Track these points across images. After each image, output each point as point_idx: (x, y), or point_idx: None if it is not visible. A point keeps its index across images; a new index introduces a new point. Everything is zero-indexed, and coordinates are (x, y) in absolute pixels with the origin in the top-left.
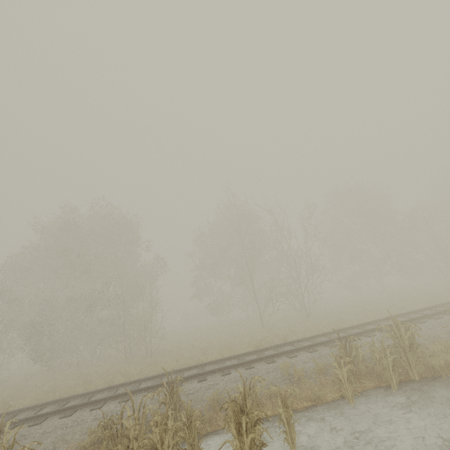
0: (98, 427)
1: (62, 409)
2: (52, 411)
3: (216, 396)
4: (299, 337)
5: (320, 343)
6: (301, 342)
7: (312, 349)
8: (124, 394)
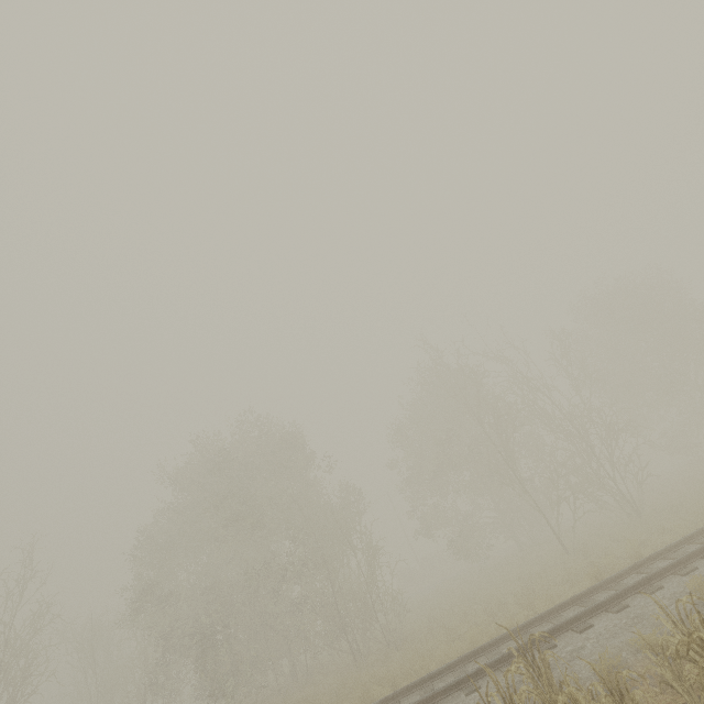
0: None
1: None
2: None
3: (610, 661)
4: (657, 547)
5: None
6: (677, 548)
7: None
8: (424, 701)
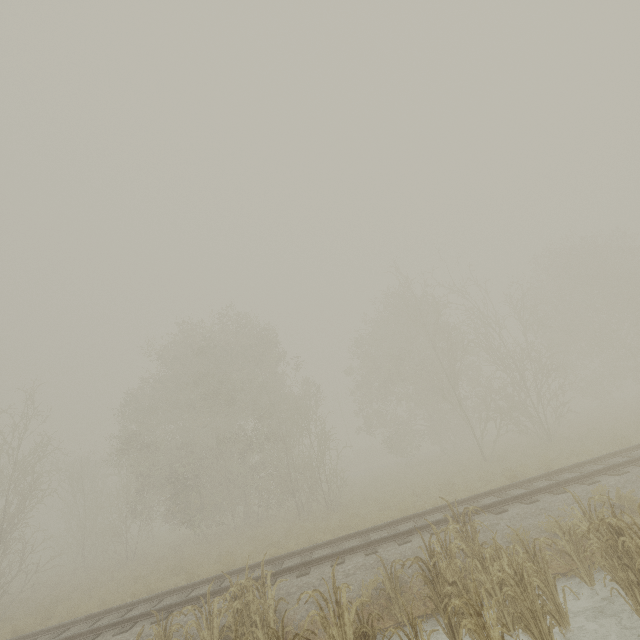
0: (384, 576)
1: (292, 567)
2: (280, 570)
3: (522, 534)
4: (564, 464)
5: (626, 462)
6: (584, 466)
7: (617, 471)
8: (364, 545)
